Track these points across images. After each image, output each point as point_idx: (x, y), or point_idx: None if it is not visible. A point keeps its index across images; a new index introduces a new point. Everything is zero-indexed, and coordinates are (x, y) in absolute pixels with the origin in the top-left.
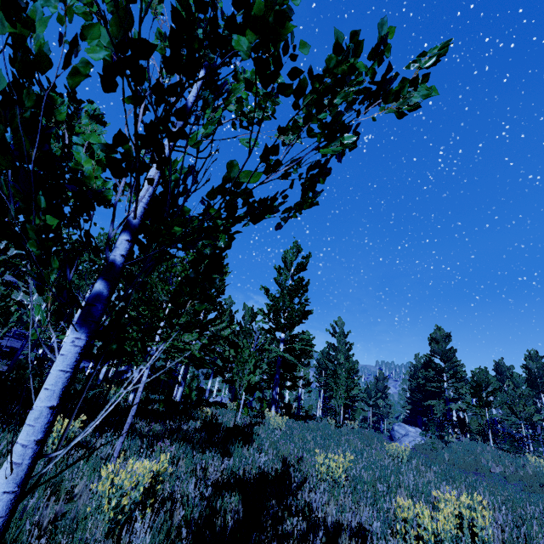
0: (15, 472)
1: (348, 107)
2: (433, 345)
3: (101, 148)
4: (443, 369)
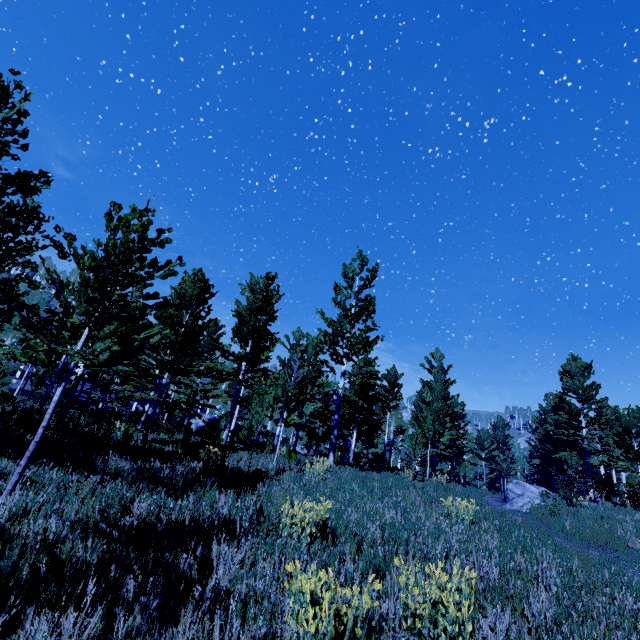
0: None
1: None
2: (565, 380)
3: None
4: (579, 411)
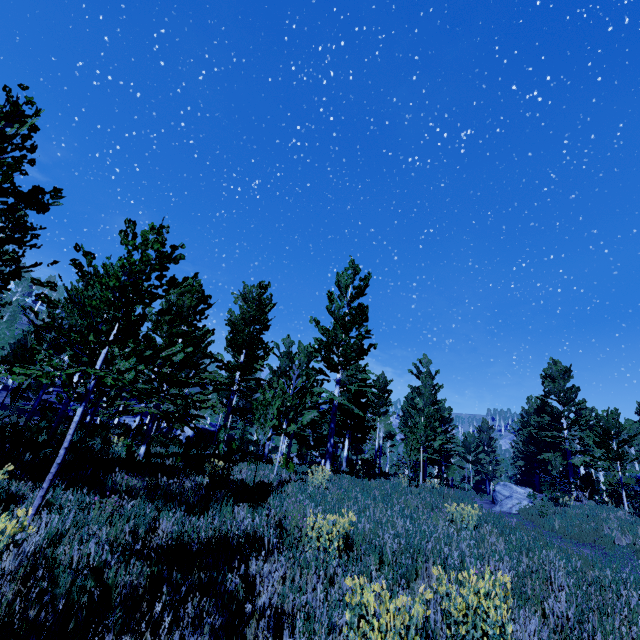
0: None
1: None
2: (546, 384)
3: None
4: (561, 413)
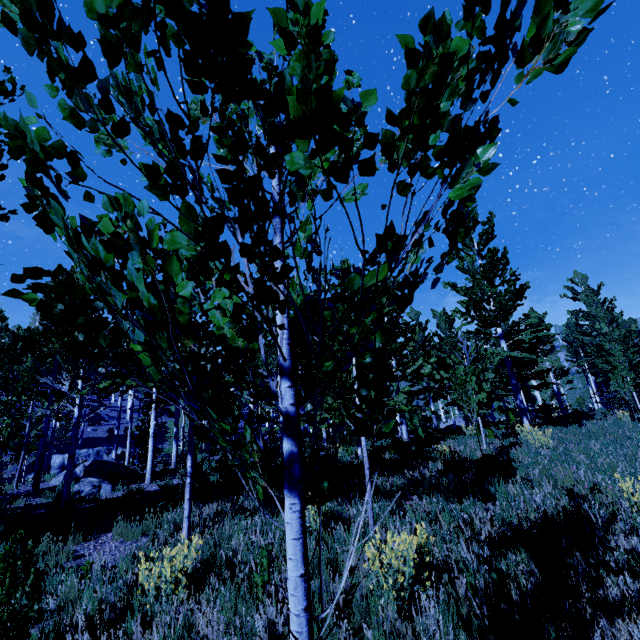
0: (301, 639)
1: (464, 104)
2: None
3: (228, 324)
4: None
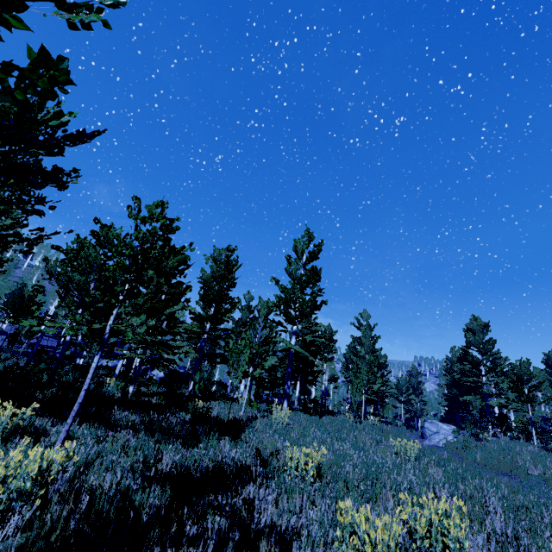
0: None
1: None
2: (468, 336)
3: None
4: (480, 362)
